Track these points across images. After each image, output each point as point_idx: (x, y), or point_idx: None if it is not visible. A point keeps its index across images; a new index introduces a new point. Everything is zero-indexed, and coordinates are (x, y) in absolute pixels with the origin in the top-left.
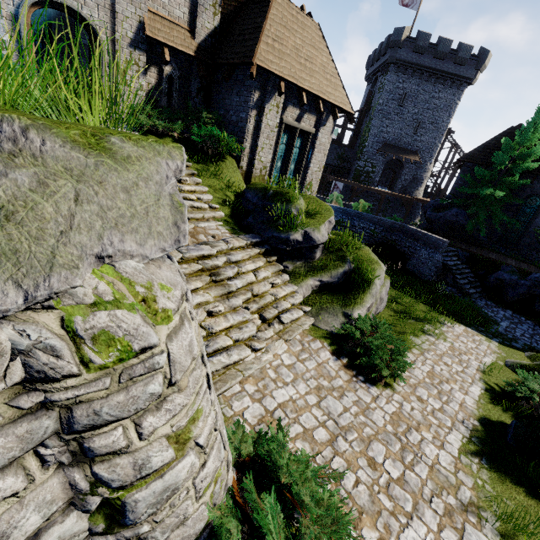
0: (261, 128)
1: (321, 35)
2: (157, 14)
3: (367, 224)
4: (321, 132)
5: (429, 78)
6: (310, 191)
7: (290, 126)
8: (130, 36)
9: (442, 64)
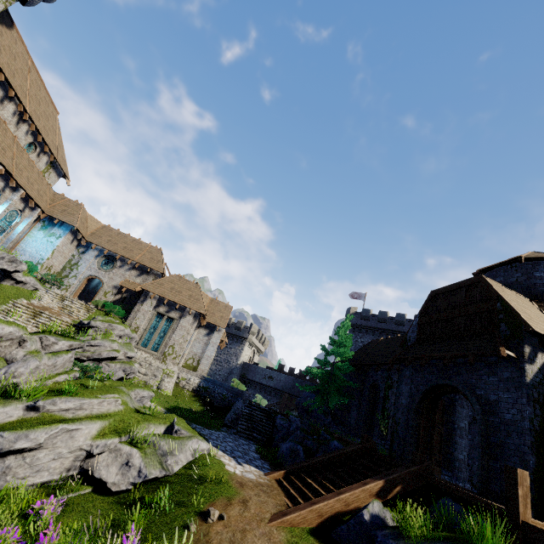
0: (140, 310)
1: (199, 288)
2: (129, 281)
3: (223, 391)
4: (182, 320)
5: (381, 335)
6: (173, 351)
7: (161, 314)
8: (115, 285)
9: (386, 325)
